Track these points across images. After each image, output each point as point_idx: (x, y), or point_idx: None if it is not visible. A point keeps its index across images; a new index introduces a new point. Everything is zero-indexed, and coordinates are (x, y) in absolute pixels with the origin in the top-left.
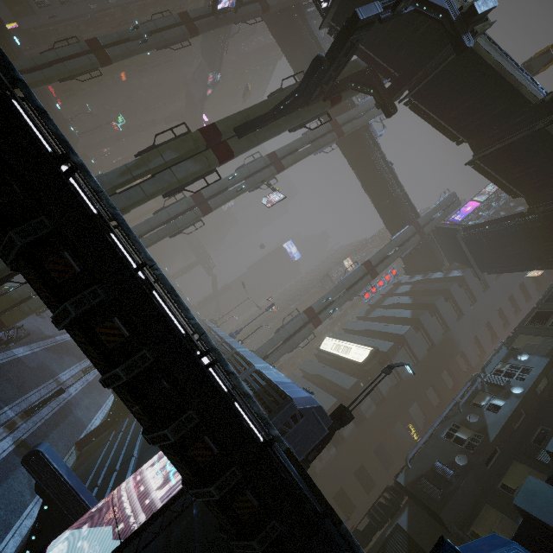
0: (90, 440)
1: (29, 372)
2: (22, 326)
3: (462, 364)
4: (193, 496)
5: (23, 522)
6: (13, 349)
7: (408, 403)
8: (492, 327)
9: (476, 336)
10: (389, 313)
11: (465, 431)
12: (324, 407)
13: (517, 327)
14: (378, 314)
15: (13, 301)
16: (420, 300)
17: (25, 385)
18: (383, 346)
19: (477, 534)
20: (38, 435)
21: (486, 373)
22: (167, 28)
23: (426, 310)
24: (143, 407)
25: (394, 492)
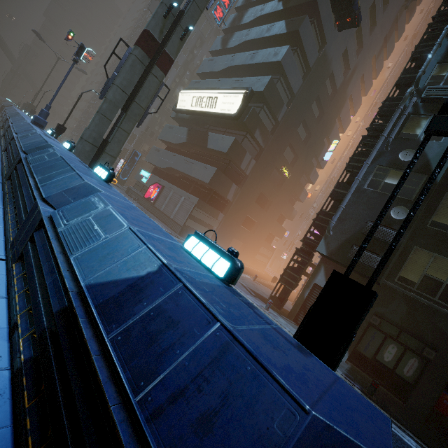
0: None
1: None
2: None
3: (328, 88)
4: None
5: None
6: None
7: (282, 147)
8: (362, 32)
9: (346, 48)
10: (254, 34)
11: (396, 175)
12: (204, 180)
13: (441, 5)
14: (238, 40)
15: None
16: (294, 0)
17: None
18: (257, 85)
19: (406, 278)
20: None
21: (420, 86)
22: None
23: (306, 14)
24: None
25: (305, 254)
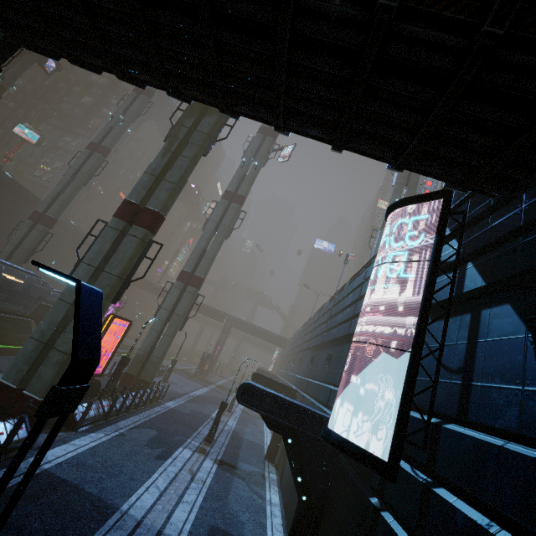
0: (275, 447)
1: (188, 416)
2: (159, 382)
3: None
4: (496, 28)
5: (272, 521)
6: (164, 404)
7: None
8: None
9: None
10: None
11: None
12: None
13: None
14: None
15: (142, 358)
16: None
17: (191, 425)
18: None
19: None
20: (229, 455)
21: None
22: (131, 104)
23: None
24: (347, 0)
25: None
